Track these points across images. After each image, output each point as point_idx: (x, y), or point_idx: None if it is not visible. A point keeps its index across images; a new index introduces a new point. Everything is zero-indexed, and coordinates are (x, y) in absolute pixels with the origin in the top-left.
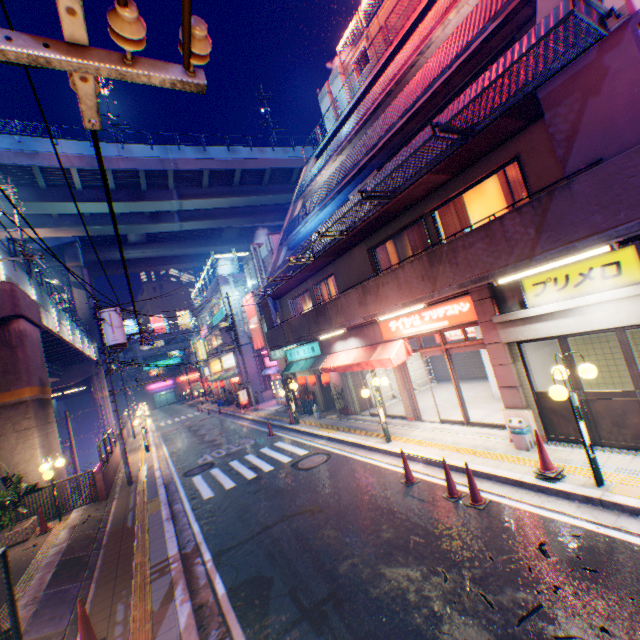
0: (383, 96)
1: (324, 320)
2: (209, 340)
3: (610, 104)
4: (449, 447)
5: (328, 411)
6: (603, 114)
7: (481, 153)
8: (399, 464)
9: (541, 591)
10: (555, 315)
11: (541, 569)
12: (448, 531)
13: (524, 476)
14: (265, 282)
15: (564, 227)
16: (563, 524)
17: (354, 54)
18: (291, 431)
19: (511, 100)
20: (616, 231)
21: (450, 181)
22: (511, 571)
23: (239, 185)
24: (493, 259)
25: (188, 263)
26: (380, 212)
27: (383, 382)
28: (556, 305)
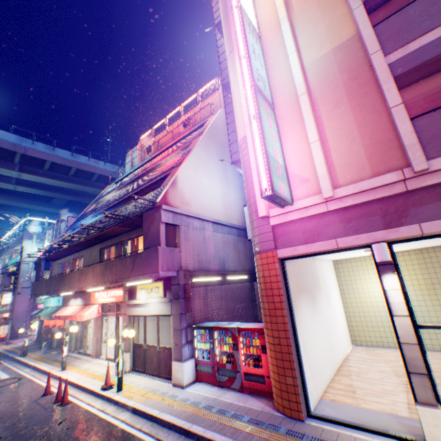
0: (141, 174)
1: (63, 283)
2: (0, 277)
3: (154, 229)
4: (89, 373)
5: (58, 348)
6: (153, 232)
7: (141, 224)
8: (55, 384)
9: (36, 439)
10: (143, 304)
11: (49, 430)
12: (31, 418)
13: (98, 388)
14: (49, 248)
15: (138, 268)
16: (86, 410)
17: (148, 144)
18: (16, 361)
19: (139, 212)
20: (147, 275)
21: (133, 230)
22: (35, 432)
23: (74, 176)
24: (122, 273)
25: (15, 212)
26: (101, 234)
27: (74, 329)
28: (143, 300)
